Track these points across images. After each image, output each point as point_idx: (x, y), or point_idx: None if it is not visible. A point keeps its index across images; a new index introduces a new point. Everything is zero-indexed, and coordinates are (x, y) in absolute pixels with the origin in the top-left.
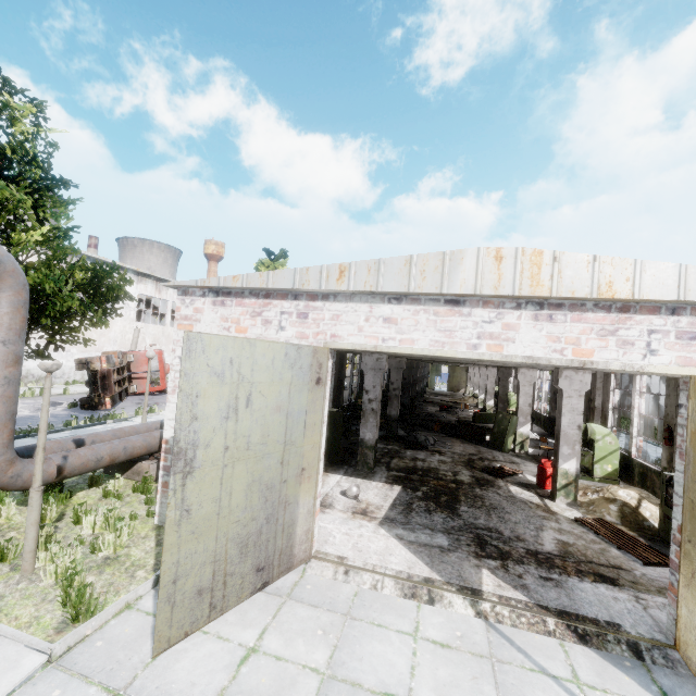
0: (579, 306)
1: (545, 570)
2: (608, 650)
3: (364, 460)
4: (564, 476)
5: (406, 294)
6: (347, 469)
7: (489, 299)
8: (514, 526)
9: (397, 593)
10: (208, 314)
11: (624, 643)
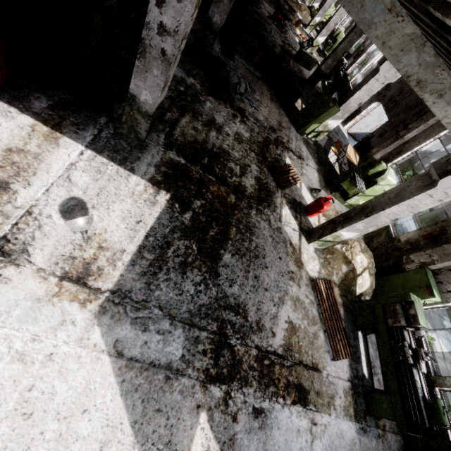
0: None
1: (261, 393)
2: None
3: (133, 126)
4: (334, 237)
5: None
6: (102, 128)
7: None
8: (263, 299)
9: None
10: None
11: None
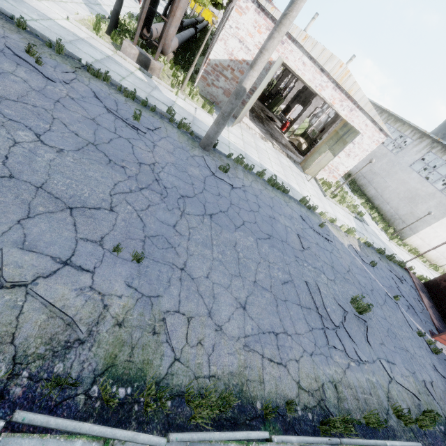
0: (343, 91)
1: (283, 146)
2: (291, 160)
3: None
4: (292, 129)
5: (314, 59)
6: None
7: (329, 75)
8: (277, 136)
9: (259, 137)
10: (250, 14)
11: (293, 160)
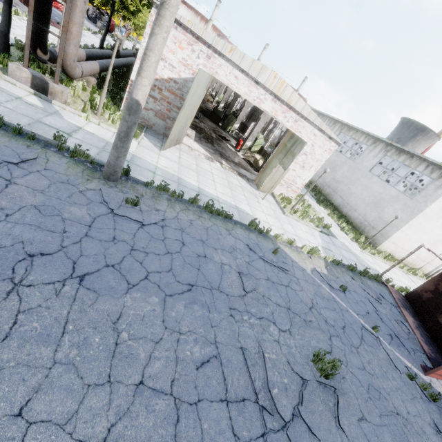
0: (283, 102)
1: (235, 165)
2: (243, 178)
3: None
4: (246, 146)
5: (246, 71)
6: None
7: (266, 87)
8: (229, 154)
9: (204, 158)
10: None
11: (247, 178)
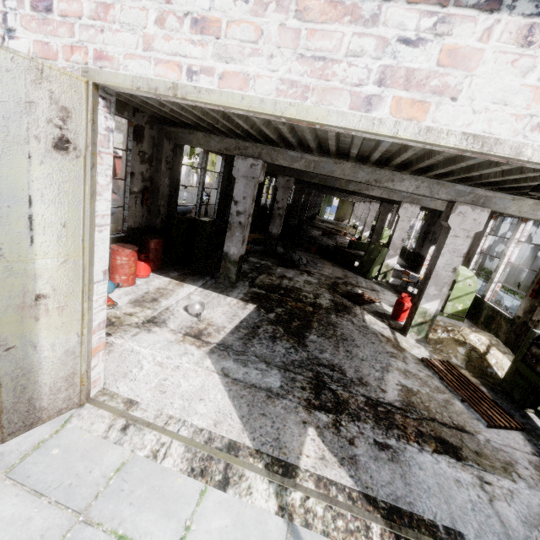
0: None
1: (382, 431)
2: None
3: (227, 274)
4: (422, 315)
5: None
6: (208, 280)
7: None
8: (360, 365)
9: (182, 466)
10: None
11: None
